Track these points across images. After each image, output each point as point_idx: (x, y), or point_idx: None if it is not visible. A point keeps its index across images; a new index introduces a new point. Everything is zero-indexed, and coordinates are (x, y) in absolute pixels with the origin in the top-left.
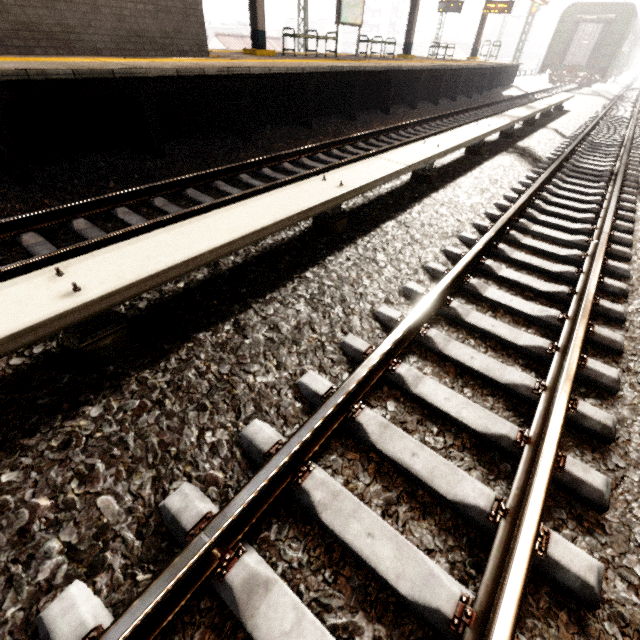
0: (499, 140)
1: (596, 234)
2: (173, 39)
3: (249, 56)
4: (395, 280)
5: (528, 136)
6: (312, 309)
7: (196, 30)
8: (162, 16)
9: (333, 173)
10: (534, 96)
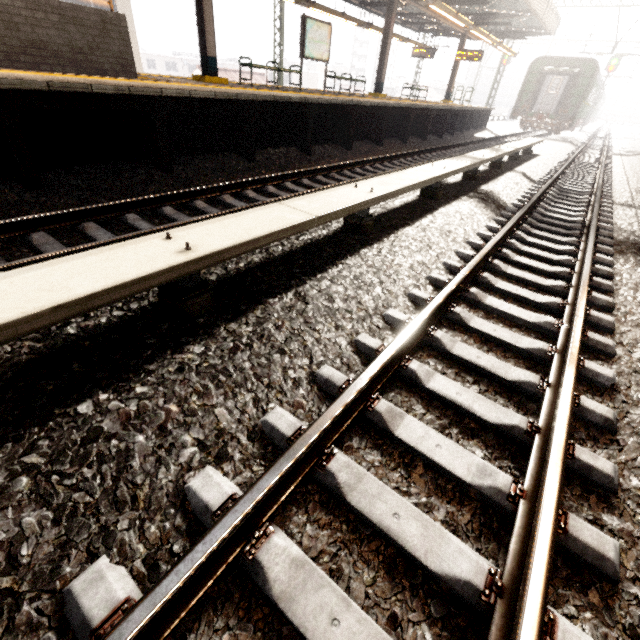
0: (461, 182)
1: (567, 313)
2: (88, 55)
3: (195, 82)
4: (254, 405)
5: (493, 179)
6: (41, 499)
7: (119, 48)
8: (71, 28)
9: (195, 226)
10: (505, 139)
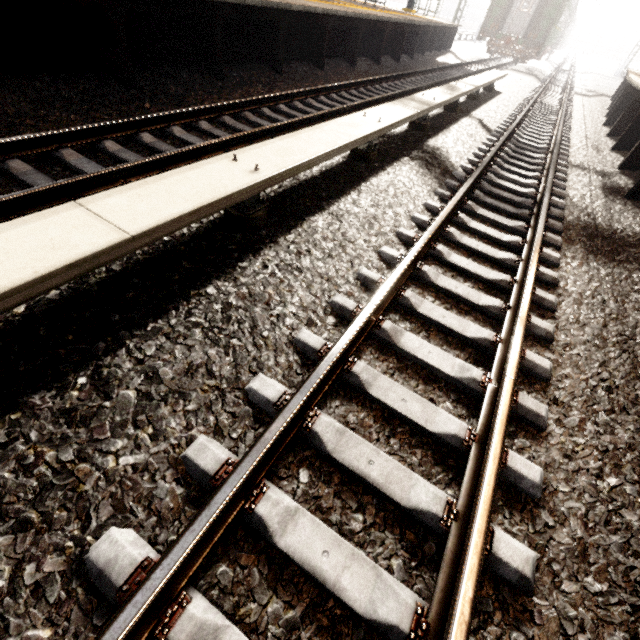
0: (406, 134)
1: (499, 359)
2: None
3: None
4: None
5: (445, 129)
6: None
7: None
8: None
9: None
10: (469, 67)
